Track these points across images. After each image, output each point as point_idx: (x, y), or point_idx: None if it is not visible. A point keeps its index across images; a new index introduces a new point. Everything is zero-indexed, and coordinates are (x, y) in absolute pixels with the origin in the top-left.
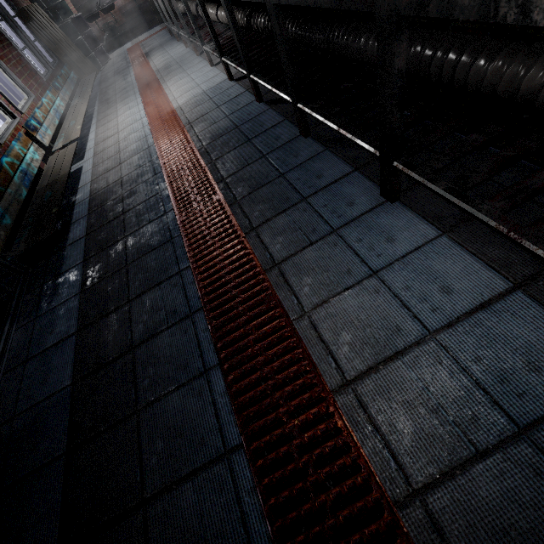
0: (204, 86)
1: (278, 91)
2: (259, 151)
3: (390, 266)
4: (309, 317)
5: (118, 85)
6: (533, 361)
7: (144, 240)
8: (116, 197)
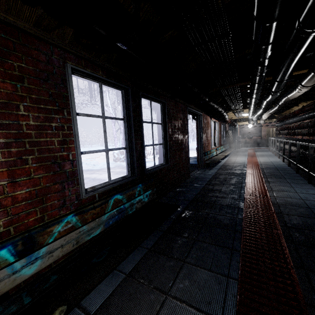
0: (272, 160)
1: (294, 162)
2: (279, 172)
3: (297, 187)
4: (270, 185)
5: (240, 153)
6: (314, 198)
7: (235, 172)
8: (230, 166)
